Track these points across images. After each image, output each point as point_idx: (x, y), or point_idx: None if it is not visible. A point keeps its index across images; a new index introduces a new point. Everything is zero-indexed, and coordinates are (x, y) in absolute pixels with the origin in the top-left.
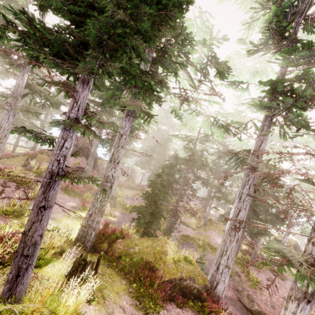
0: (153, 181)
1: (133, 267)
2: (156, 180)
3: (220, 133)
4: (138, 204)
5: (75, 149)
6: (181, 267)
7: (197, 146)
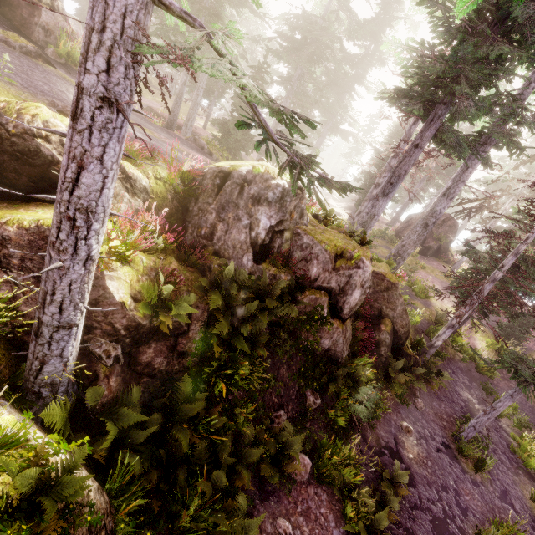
0: None
1: None
2: None
3: None
4: None
5: None
6: None
7: None
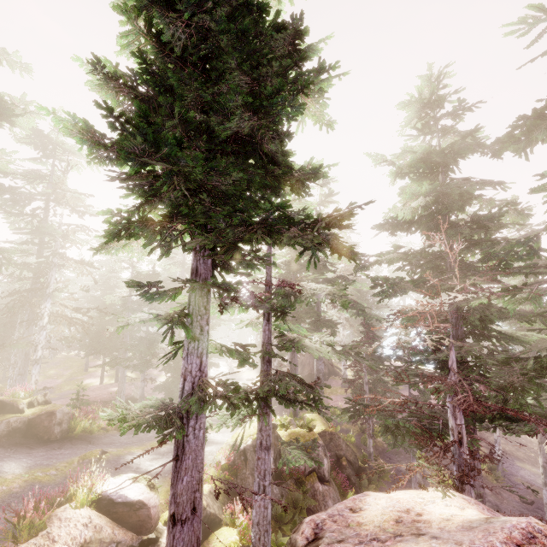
0: None
1: None
2: None
3: None
4: None
5: None
6: None
7: None
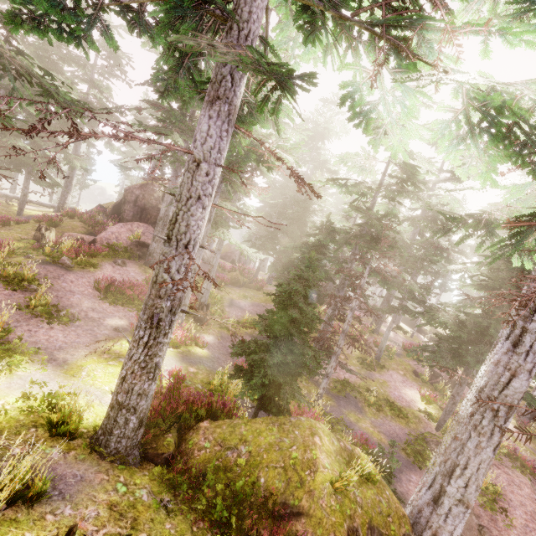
0: (284, 289)
1: (232, 513)
2: (292, 287)
3: (493, 161)
4: (252, 316)
5: (133, 209)
6: (351, 502)
7: (376, 205)
